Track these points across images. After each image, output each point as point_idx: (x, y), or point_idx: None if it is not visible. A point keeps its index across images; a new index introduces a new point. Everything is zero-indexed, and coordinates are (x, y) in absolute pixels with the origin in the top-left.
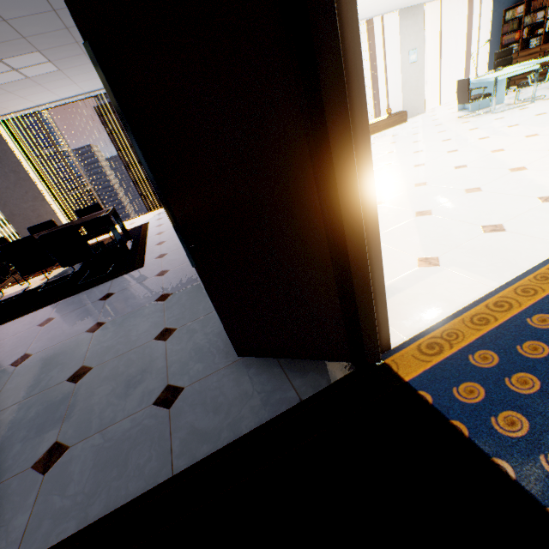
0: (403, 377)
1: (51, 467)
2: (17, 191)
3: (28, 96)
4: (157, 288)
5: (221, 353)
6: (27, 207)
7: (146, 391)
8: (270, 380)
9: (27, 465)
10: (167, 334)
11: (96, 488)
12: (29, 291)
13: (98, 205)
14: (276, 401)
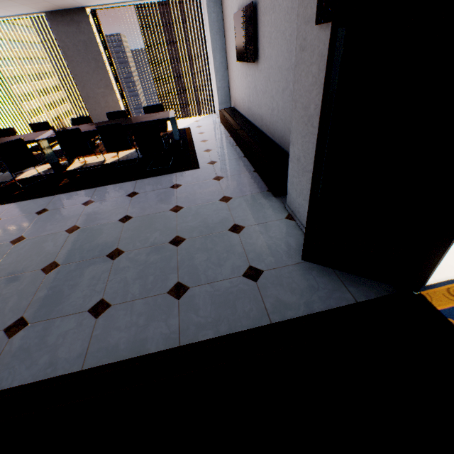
0: (435, 307)
1: (182, 297)
2: (94, 77)
3: None
4: (217, 190)
5: (287, 254)
6: (99, 92)
7: (234, 266)
8: (330, 282)
9: (163, 291)
10: (238, 229)
11: (219, 317)
12: (106, 165)
13: (160, 105)
14: (337, 297)
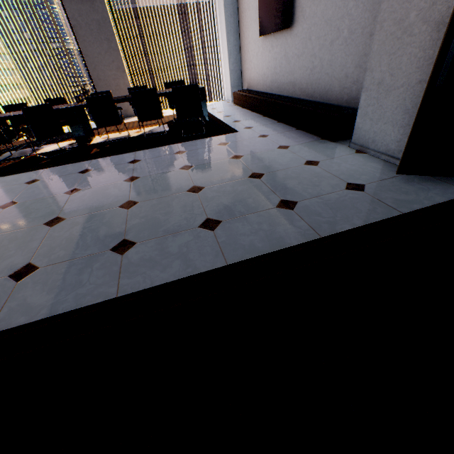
0: None
1: (294, 208)
2: (106, 59)
3: None
4: (270, 143)
5: (378, 173)
6: (111, 75)
7: (331, 184)
8: (437, 185)
9: (270, 206)
10: (314, 163)
11: (346, 216)
12: (134, 137)
13: (182, 82)
14: (453, 192)
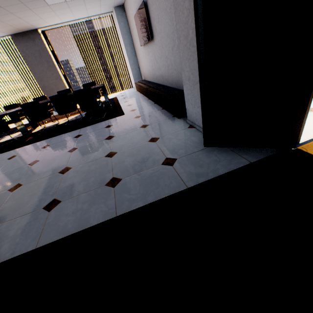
0: (311, 153)
1: (116, 185)
2: (48, 73)
3: (60, 15)
4: (138, 123)
5: (192, 146)
6: (52, 82)
7: (154, 160)
8: (228, 155)
9: (101, 185)
10: (155, 140)
11: (146, 192)
12: (60, 124)
13: (94, 82)
14: (235, 163)
